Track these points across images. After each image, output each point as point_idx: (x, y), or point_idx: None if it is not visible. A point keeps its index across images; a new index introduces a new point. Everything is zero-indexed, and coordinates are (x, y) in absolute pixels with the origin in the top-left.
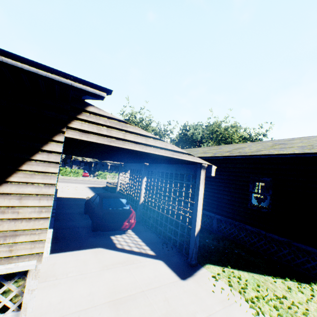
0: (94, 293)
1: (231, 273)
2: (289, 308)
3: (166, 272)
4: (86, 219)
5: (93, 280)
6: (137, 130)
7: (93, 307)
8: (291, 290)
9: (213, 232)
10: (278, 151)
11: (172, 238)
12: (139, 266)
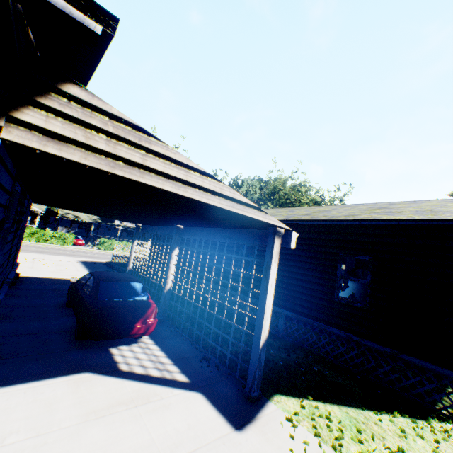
0: None
1: (314, 410)
2: None
3: (208, 416)
4: (69, 316)
5: (61, 448)
6: (170, 151)
7: None
8: (406, 433)
9: (278, 336)
10: (386, 216)
11: (218, 350)
12: (159, 408)
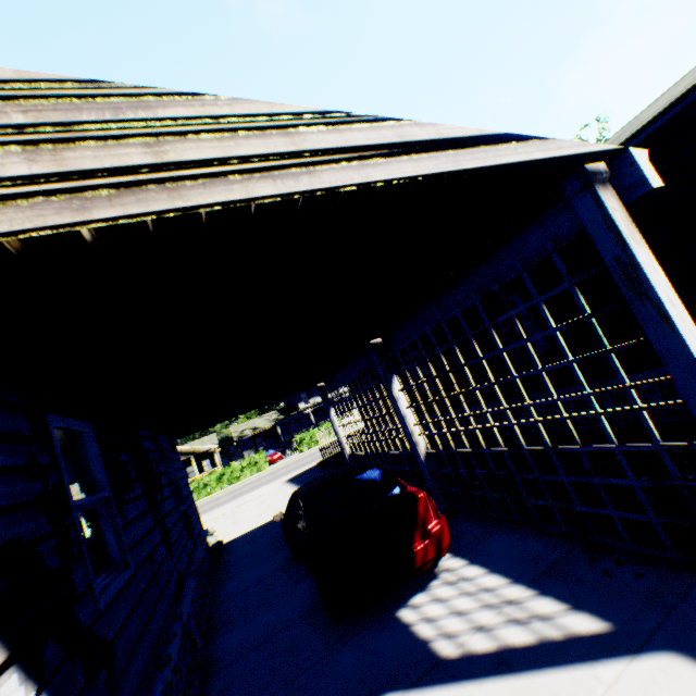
0: None
1: None
2: None
3: None
4: (304, 577)
5: None
6: (214, 105)
7: None
8: None
9: None
10: None
11: (617, 520)
12: None
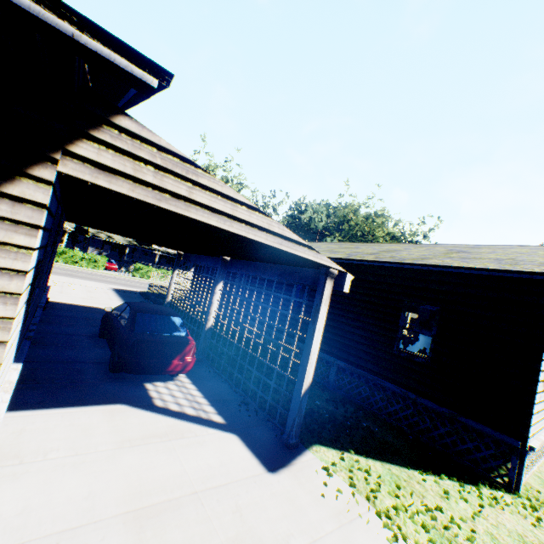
0: (97, 496)
1: (354, 463)
2: (445, 529)
3: (242, 456)
4: (102, 347)
5: (99, 467)
6: (217, 184)
7: (91, 525)
8: (449, 495)
9: (328, 387)
10: (459, 262)
11: (259, 395)
12: (193, 444)
